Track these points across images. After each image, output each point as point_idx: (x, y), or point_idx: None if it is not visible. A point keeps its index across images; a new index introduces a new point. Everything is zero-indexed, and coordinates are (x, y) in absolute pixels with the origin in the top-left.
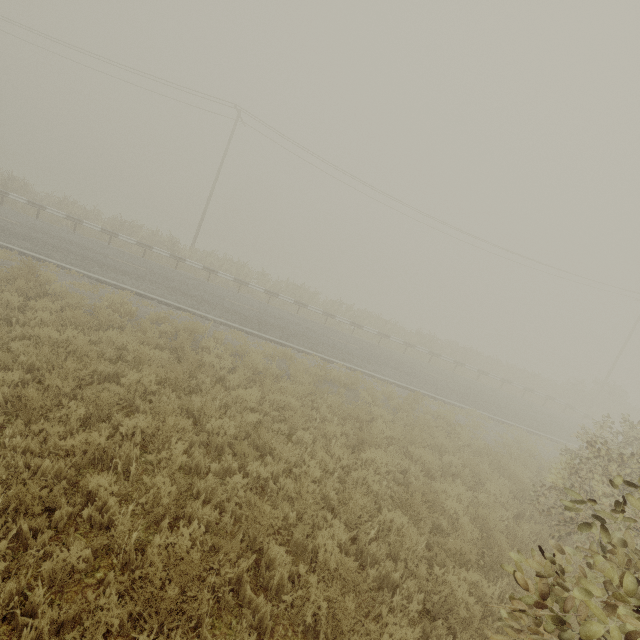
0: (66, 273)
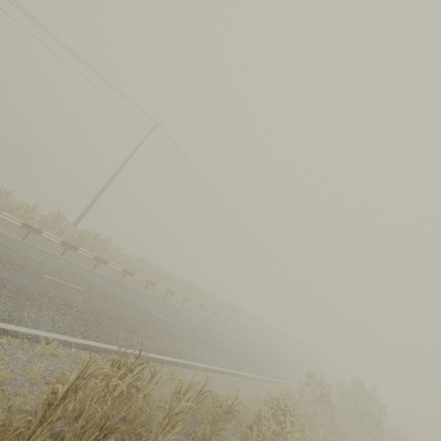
0: None
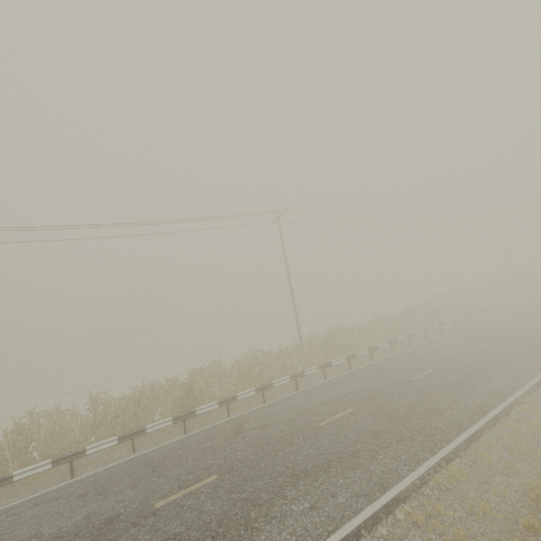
0: (534, 405)
